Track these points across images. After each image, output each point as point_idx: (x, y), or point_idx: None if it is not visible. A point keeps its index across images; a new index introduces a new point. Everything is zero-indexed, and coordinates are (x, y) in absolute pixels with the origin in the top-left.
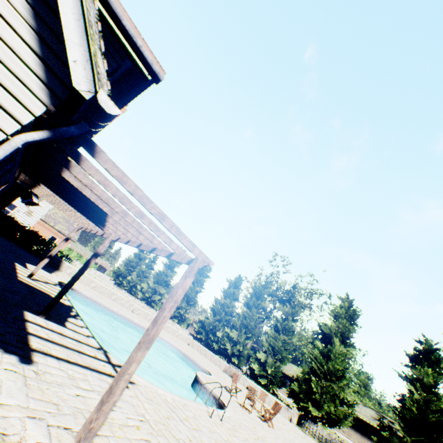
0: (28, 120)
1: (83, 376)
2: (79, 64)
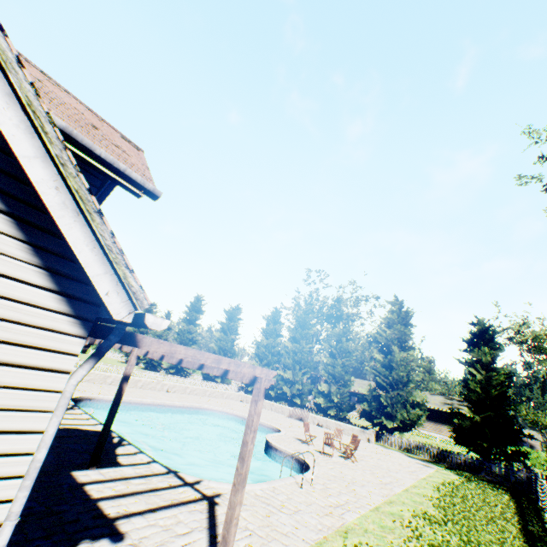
0: (73, 363)
1: (175, 520)
2: (112, 293)
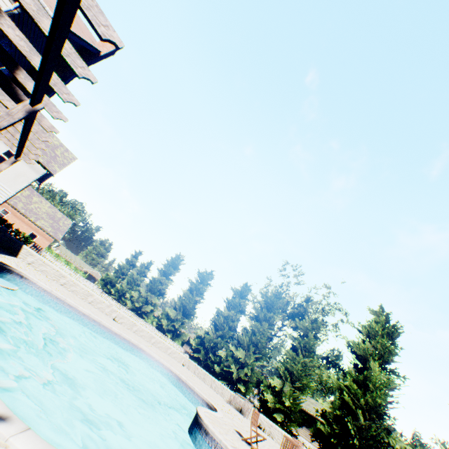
0: None
1: None
2: None
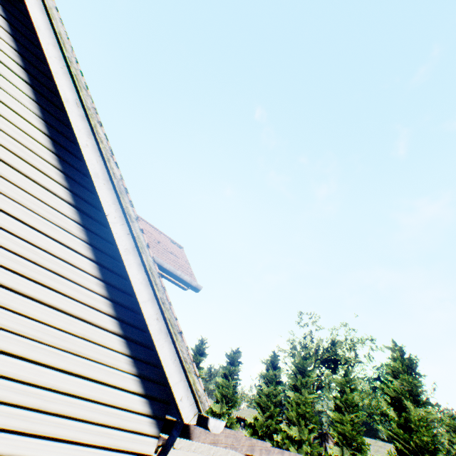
0: None
1: None
2: (184, 397)
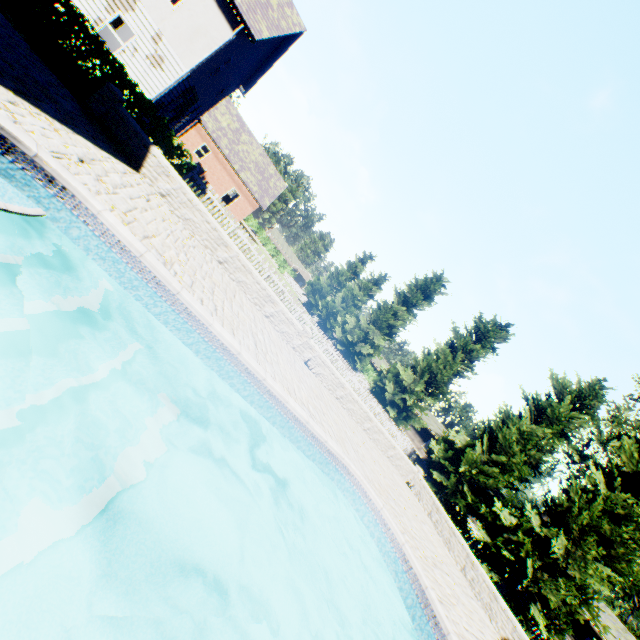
0: None
1: None
2: None
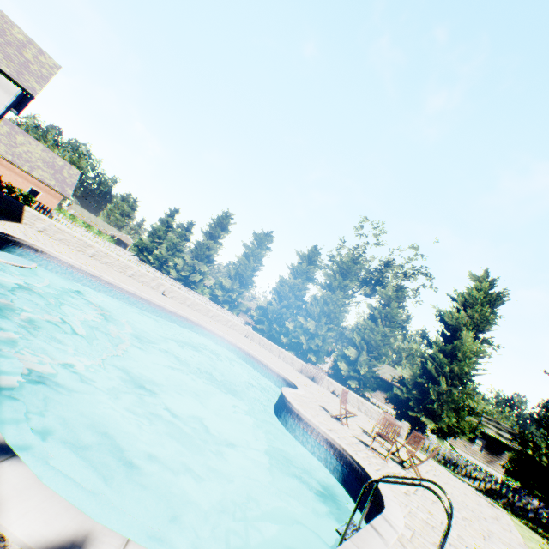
0: None
1: None
2: None
